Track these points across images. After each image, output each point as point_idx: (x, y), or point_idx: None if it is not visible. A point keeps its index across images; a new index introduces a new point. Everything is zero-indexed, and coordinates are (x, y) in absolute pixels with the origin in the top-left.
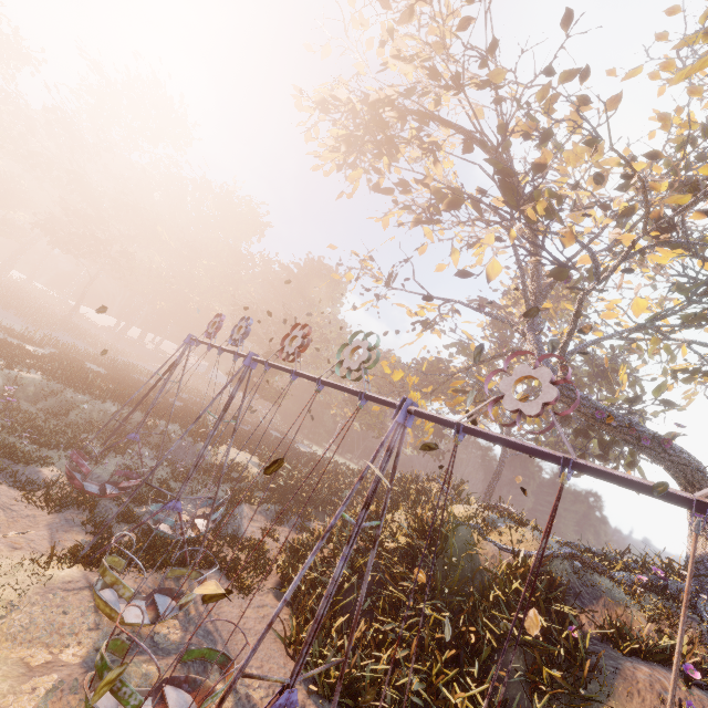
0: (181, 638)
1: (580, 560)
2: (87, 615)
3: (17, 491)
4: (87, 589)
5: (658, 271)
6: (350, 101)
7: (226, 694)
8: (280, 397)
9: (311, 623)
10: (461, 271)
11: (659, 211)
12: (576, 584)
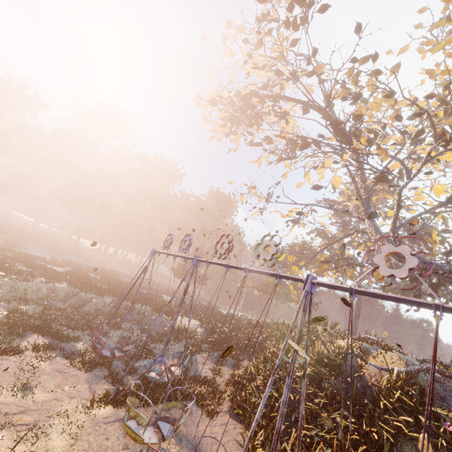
0: (178, 451)
1: (437, 372)
2: (120, 439)
3: (65, 360)
4: (117, 421)
5: (447, 166)
6: (228, 96)
7: None
8: (205, 280)
9: (259, 434)
10: (315, 186)
11: (441, 129)
12: (440, 390)
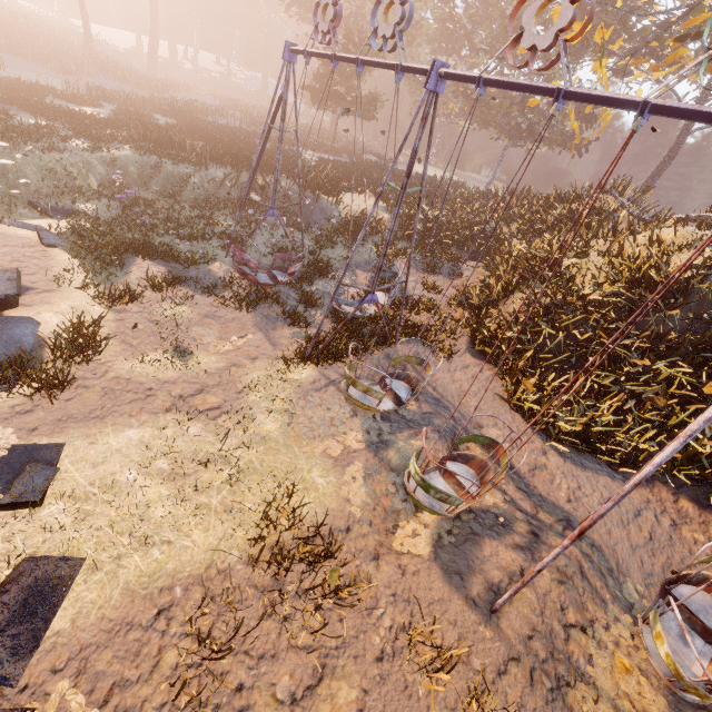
0: (418, 408)
1: None
2: (344, 406)
3: (209, 298)
4: (330, 384)
5: None
6: None
7: (585, 531)
8: (375, 109)
9: None
10: None
11: None
12: None
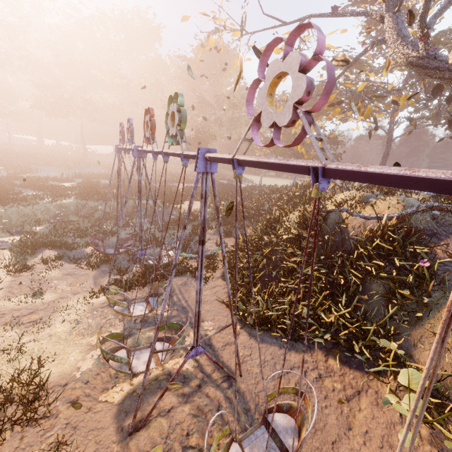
0: (170, 314)
1: (439, 208)
2: (117, 316)
3: (74, 265)
4: None
5: None
6: None
7: (148, 362)
8: None
9: (239, 292)
10: None
11: None
12: (434, 227)
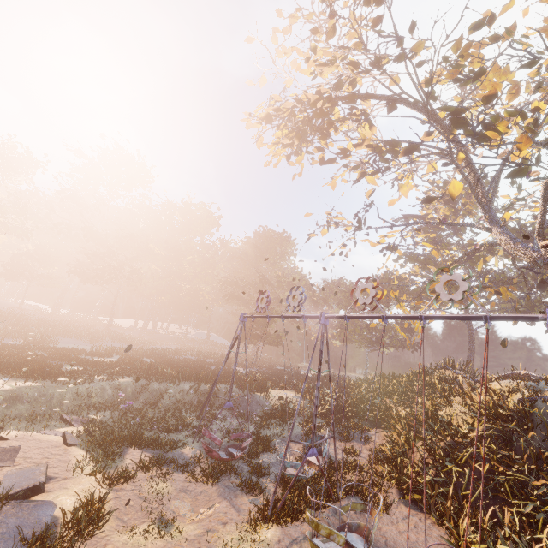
0: None
1: None
2: None
3: (182, 474)
4: (293, 543)
5: None
6: (284, 108)
7: None
8: (281, 339)
9: (464, 523)
10: (426, 198)
11: None
12: None
